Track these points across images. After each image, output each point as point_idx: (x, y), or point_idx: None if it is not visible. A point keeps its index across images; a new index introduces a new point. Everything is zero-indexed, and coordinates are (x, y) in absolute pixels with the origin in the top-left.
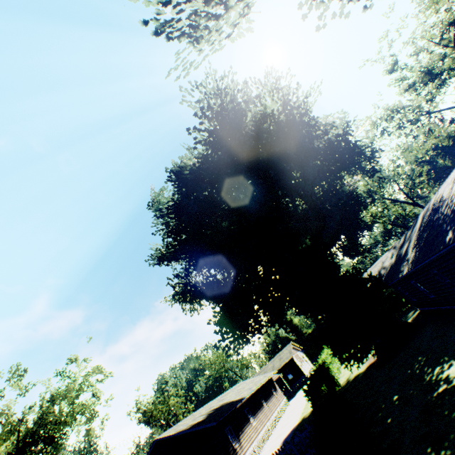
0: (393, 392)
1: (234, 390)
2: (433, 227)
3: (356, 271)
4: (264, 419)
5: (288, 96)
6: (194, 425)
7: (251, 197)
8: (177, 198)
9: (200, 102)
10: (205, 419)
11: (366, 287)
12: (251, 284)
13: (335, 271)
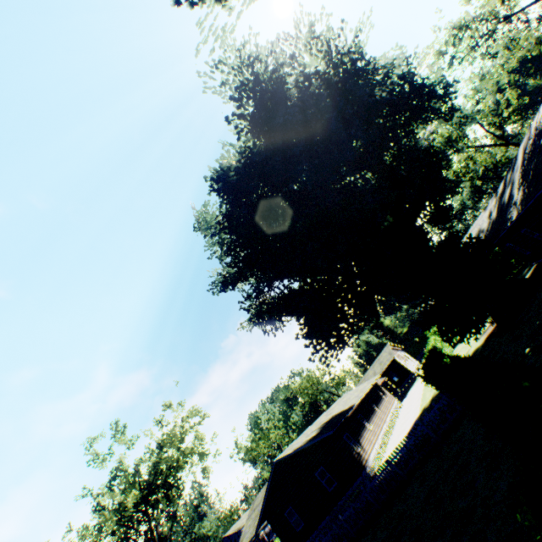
0: (523, 347)
1: (340, 403)
2: (541, 152)
3: (453, 236)
4: (380, 422)
5: (334, 41)
6: (310, 439)
7: (313, 182)
8: (226, 210)
9: (225, 84)
10: (320, 432)
11: (468, 252)
12: (334, 284)
13: (428, 243)
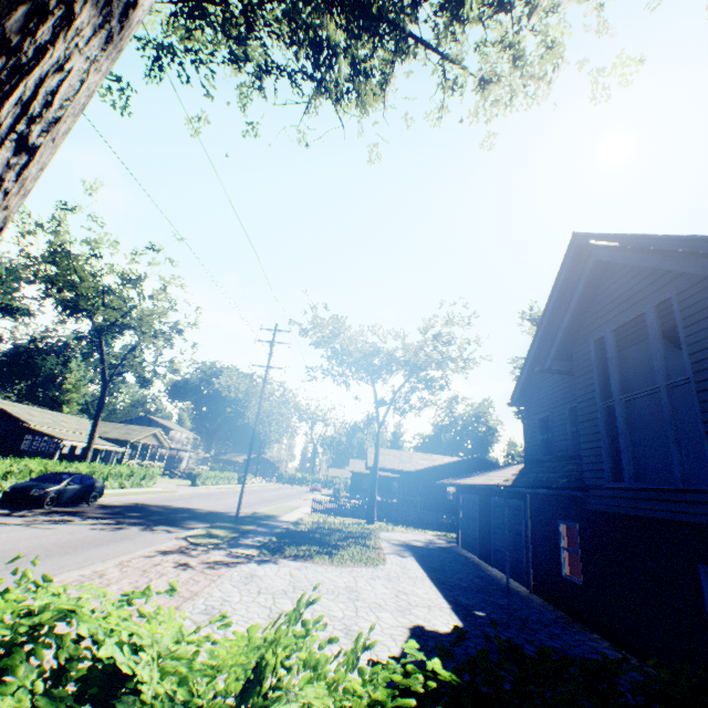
0: None
1: None
2: None
3: None
4: None
5: None
6: None
7: None
8: None
9: None
10: None
11: None
12: None
13: None
